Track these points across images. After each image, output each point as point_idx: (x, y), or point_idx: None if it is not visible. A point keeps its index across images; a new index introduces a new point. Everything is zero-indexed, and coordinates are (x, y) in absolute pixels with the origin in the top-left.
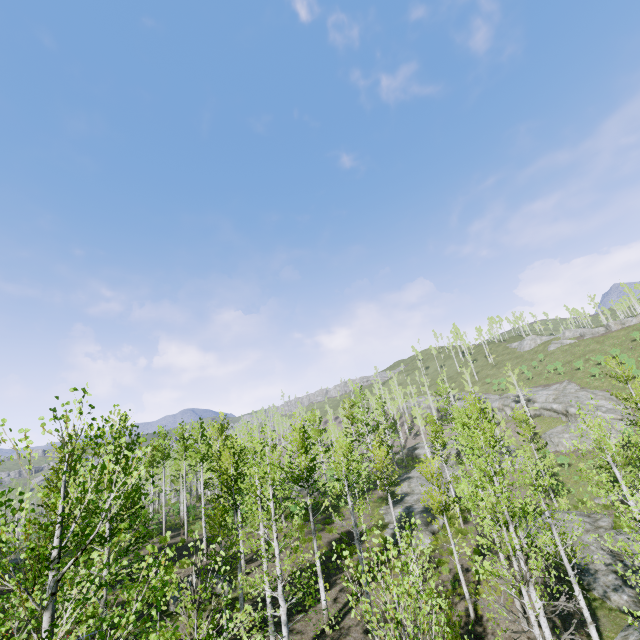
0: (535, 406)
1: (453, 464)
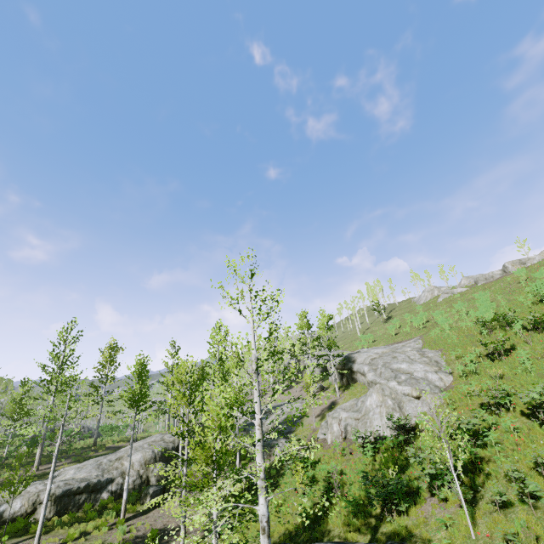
0: (352, 368)
1: (175, 440)
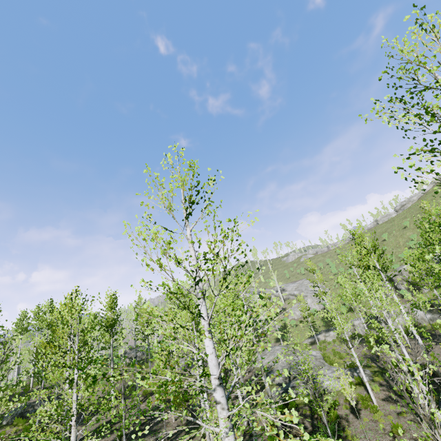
0: (286, 293)
1: None
